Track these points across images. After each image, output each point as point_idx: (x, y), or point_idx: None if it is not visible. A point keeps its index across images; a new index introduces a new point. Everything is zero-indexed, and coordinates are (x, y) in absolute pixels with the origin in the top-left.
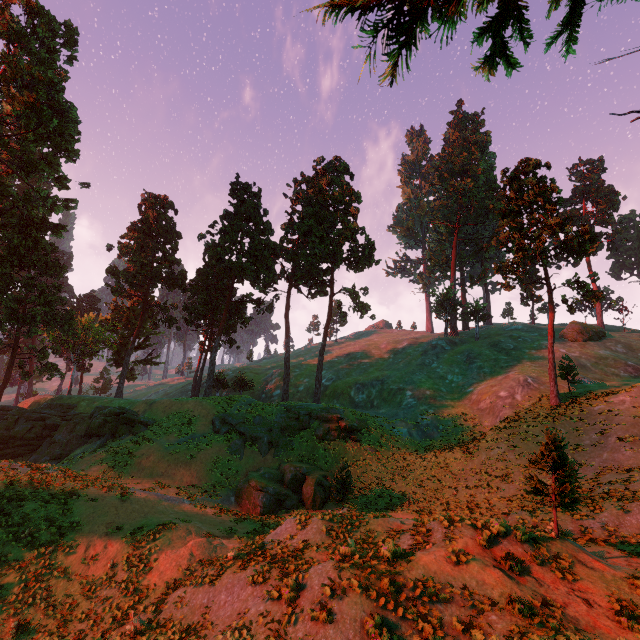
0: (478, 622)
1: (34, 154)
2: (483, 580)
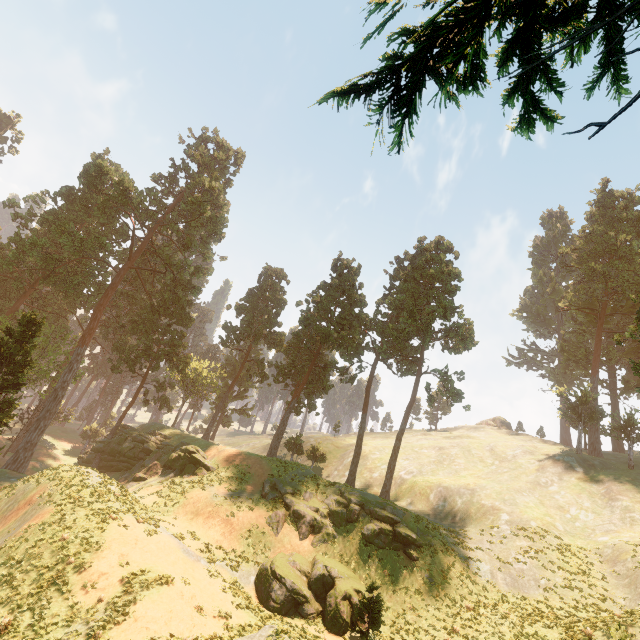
0: None
1: (195, 236)
2: None
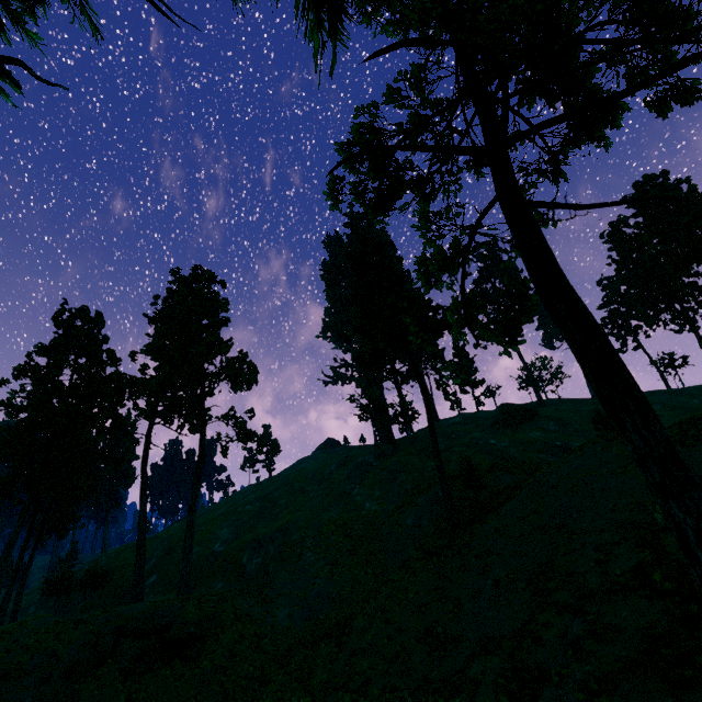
0: None
1: None
2: None
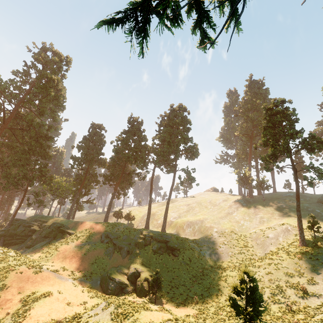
0: None
1: (46, 108)
2: None
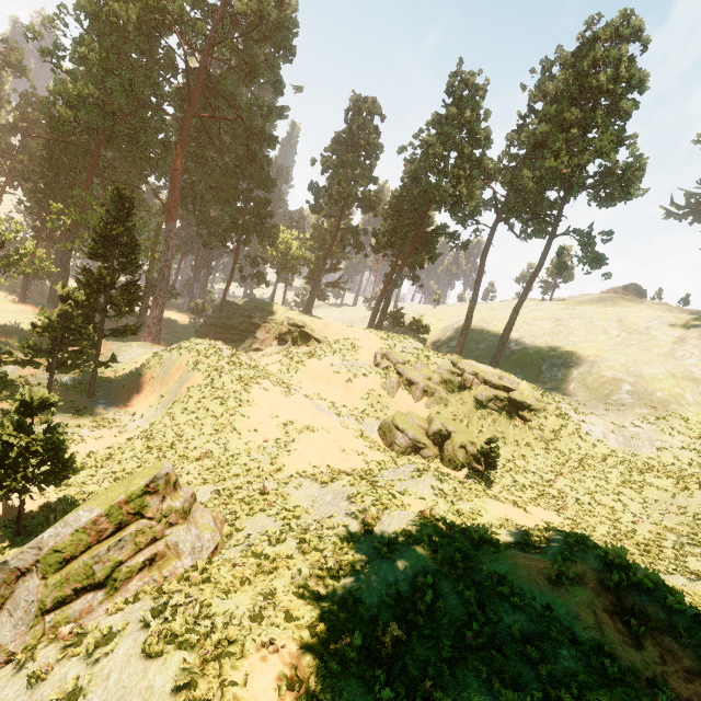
0: (542, 645)
1: (258, 57)
2: (577, 614)
